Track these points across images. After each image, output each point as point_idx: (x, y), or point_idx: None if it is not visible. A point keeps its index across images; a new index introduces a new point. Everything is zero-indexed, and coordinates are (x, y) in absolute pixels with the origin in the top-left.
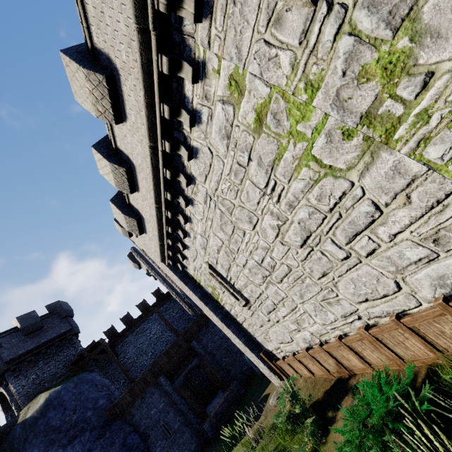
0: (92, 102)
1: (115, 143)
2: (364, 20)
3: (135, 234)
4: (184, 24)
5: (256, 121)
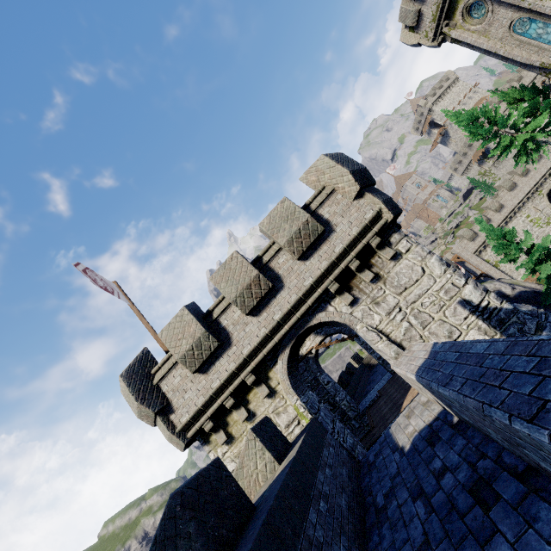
0: (496, 207)
1: (486, 216)
2: (545, 215)
3: (461, 243)
4: (520, 208)
5: (530, 221)
